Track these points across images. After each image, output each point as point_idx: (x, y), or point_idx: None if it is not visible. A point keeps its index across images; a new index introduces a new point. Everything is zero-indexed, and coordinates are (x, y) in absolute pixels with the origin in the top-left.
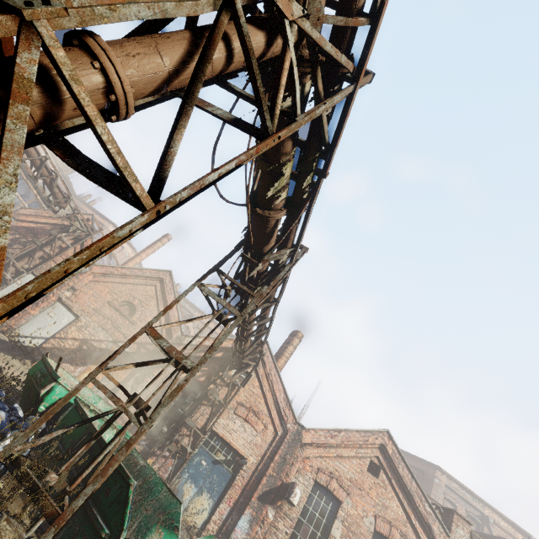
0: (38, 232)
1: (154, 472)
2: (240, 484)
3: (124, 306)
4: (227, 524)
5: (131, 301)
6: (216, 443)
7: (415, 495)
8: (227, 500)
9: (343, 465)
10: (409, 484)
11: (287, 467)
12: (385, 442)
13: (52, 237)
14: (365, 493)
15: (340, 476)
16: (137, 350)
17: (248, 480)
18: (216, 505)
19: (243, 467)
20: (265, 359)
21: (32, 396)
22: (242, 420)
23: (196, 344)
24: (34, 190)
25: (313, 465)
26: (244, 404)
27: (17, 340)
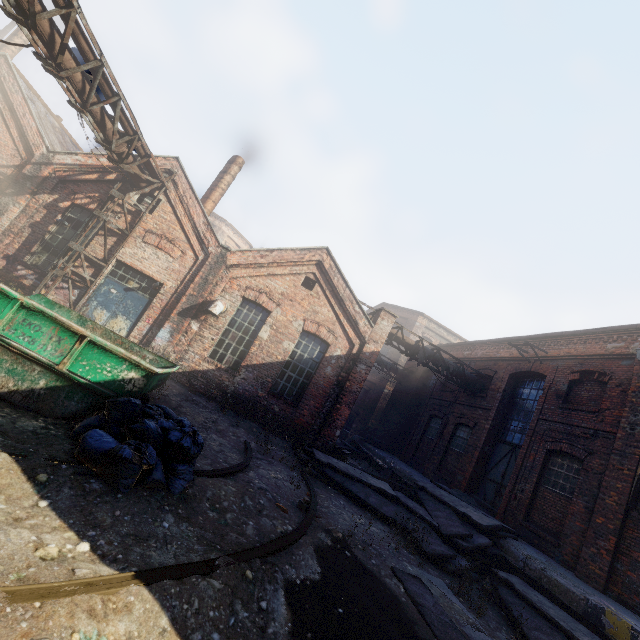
0: None
1: None
2: (159, 306)
3: None
4: (148, 337)
5: None
6: (125, 273)
7: (347, 300)
8: (146, 320)
9: (275, 282)
10: (342, 292)
11: (210, 287)
12: (323, 259)
13: None
14: (296, 304)
15: (271, 291)
16: None
17: (168, 302)
18: (134, 325)
19: (161, 292)
20: (177, 179)
21: None
22: (153, 248)
23: (74, 164)
24: None
25: (241, 284)
26: (155, 232)
27: None
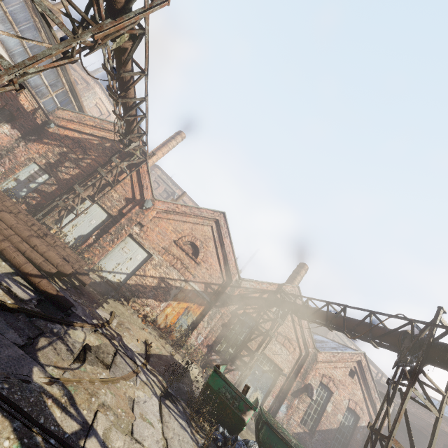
0: (86, 147)
1: None
2: (279, 385)
3: (186, 245)
4: (273, 408)
5: (194, 241)
6: (263, 359)
7: (372, 389)
8: (272, 394)
9: (336, 372)
10: (370, 383)
11: (308, 376)
12: (361, 359)
13: (114, 165)
14: (345, 388)
15: (334, 378)
16: (205, 289)
17: (284, 382)
18: (265, 397)
19: (281, 375)
20: (297, 300)
21: (230, 414)
22: (280, 345)
23: (250, 288)
24: (63, 78)
25: (320, 372)
26: (282, 334)
27: (102, 275)
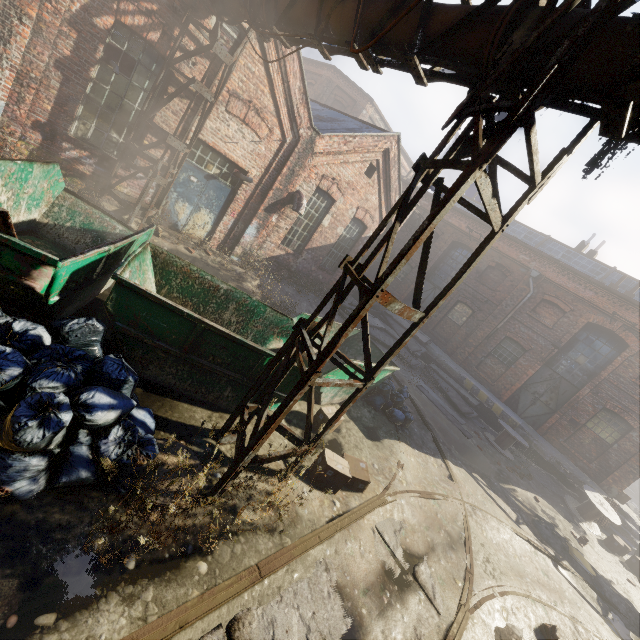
0: None
1: (247, 296)
2: (243, 198)
3: None
4: (234, 232)
5: None
6: (204, 154)
7: (393, 191)
8: (231, 214)
9: (346, 170)
10: (393, 184)
11: (295, 180)
12: (391, 147)
13: None
14: (356, 193)
15: (341, 180)
16: None
17: (252, 193)
18: (218, 218)
19: (245, 182)
20: None
21: None
22: (238, 123)
23: None
24: None
25: (319, 173)
26: (240, 96)
27: None
